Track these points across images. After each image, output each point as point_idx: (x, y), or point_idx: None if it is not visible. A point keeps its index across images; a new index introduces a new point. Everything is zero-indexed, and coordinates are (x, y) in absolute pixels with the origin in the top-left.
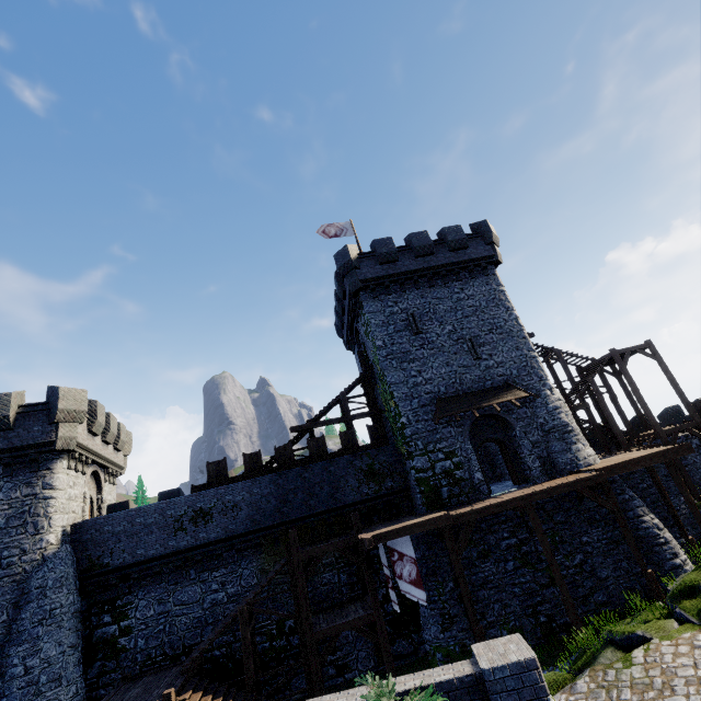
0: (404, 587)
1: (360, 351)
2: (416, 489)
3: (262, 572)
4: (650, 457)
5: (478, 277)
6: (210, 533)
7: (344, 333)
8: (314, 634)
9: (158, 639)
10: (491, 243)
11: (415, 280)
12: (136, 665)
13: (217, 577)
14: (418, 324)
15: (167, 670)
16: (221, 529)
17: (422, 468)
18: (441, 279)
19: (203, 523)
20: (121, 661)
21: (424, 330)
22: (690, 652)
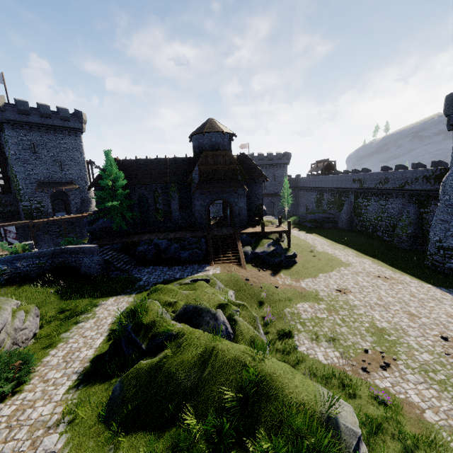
0: (10, 240)
1: (0, 143)
2: (22, 212)
3: None
4: None
5: (72, 136)
6: None
7: None
8: None
9: None
10: (82, 123)
11: (39, 128)
12: None
13: None
14: (36, 149)
15: None
16: None
17: (26, 205)
18: (53, 131)
19: None
20: None
21: (39, 152)
22: None
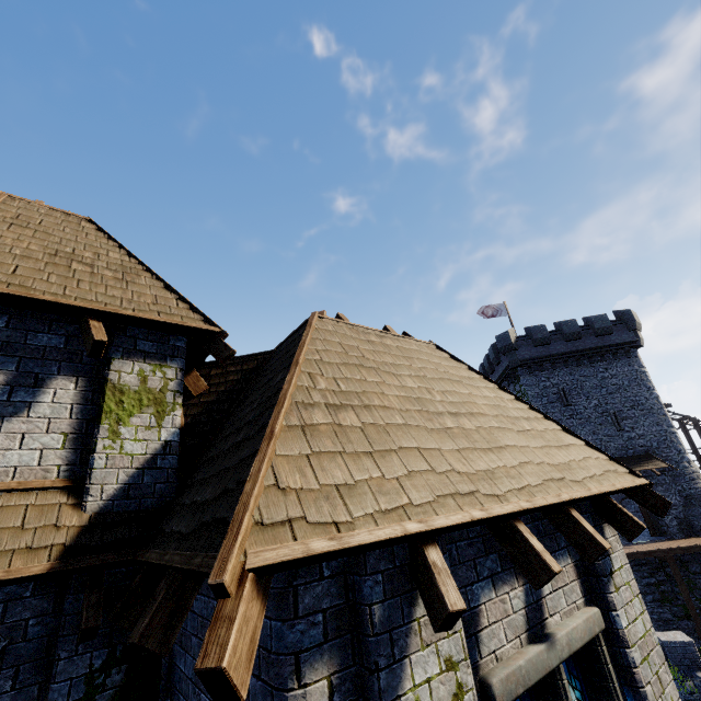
0: None
1: None
2: None
3: None
4: None
5: (620, 359)
6: None
7: None
8: None
9: None
10: (634, 330)
11: (565, 361)
12: None
13: None
14: (568, 398)
15: None
16: None
17: None
18: (587, 360)
19: None
20: None
21: (573, 402)
22: None
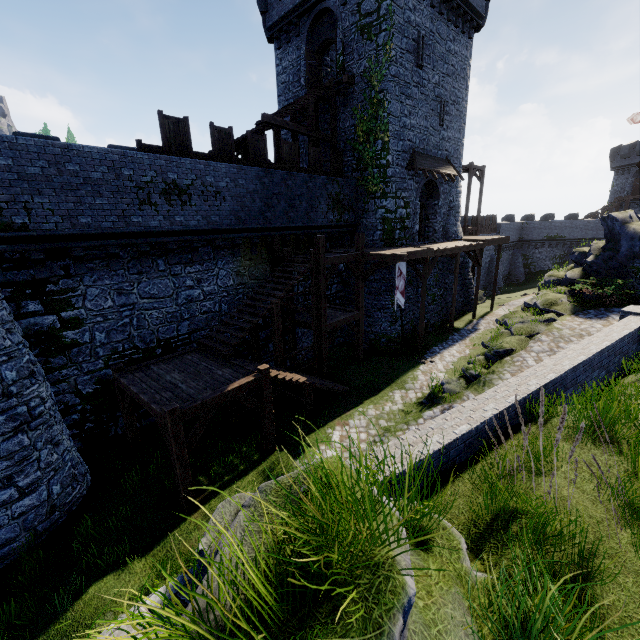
0: (398, 296)
1: (311, 50)
2: (379, 226)
3: (238, 275)
4: (499, 239)
5: (465, 35)
6: (189, 220)
7: (275, 7)
8: (327, 326)
9: (123, 333)
10: (488, 1)
11: None
12: (97, 360)
13: (192, 273)
14: (424, 56)
15: (178, 359)
16: (203, 218)
17: (390, 209)
18: (447, 12)
19: (179, 203)
20: (72, 356)
21: (423, 66)
22: (582, 323)
